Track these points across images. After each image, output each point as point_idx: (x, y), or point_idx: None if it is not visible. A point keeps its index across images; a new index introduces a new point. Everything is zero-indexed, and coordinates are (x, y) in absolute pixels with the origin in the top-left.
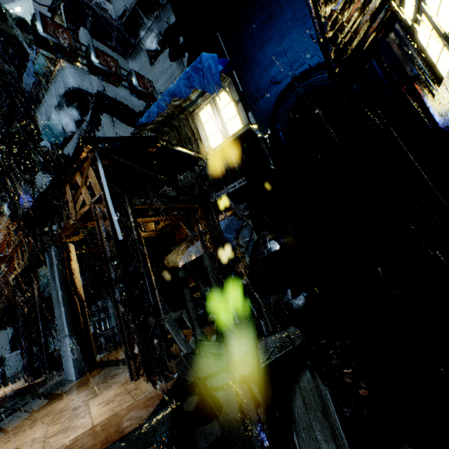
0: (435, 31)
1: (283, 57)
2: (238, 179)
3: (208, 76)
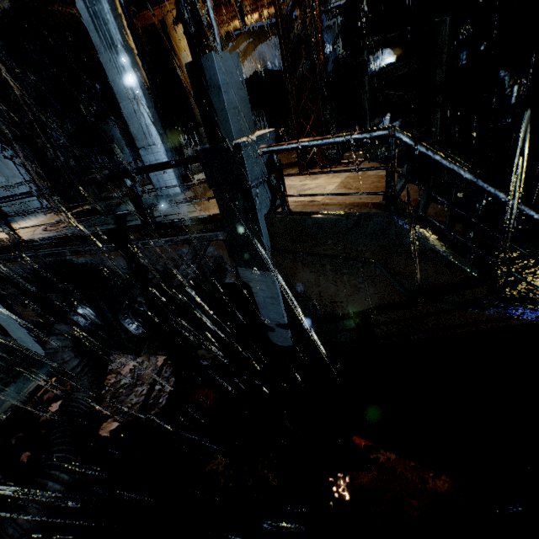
0: None
1: None
2: None
3: None
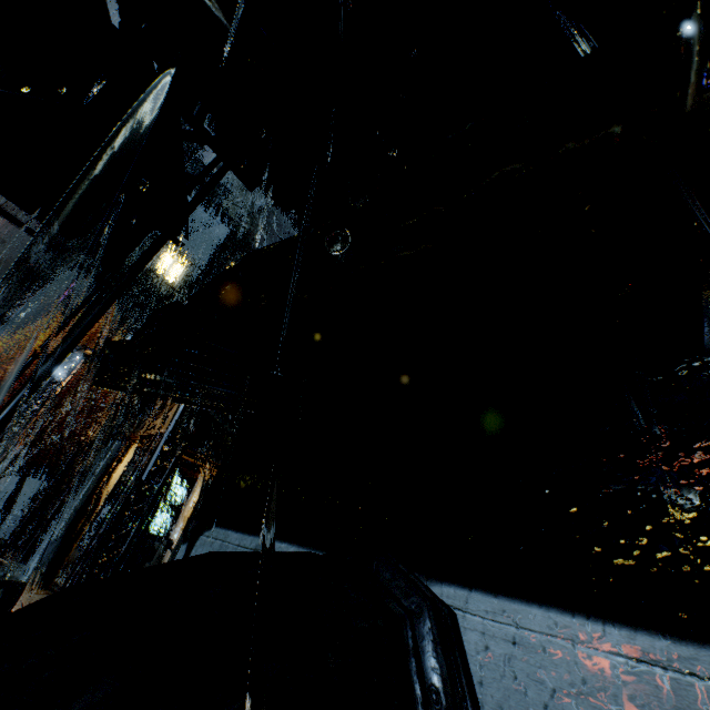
0: None
1: None
2: None
3: None
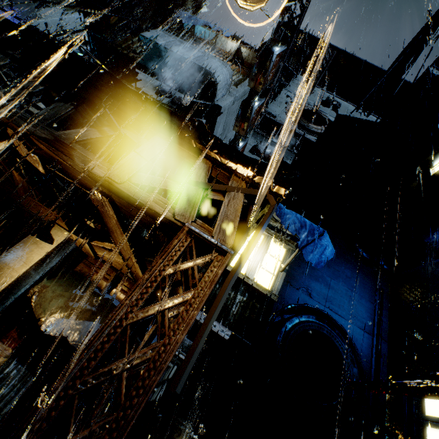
0: None
1: (327, 287)
2: (223, 324)
3: (316, 248)
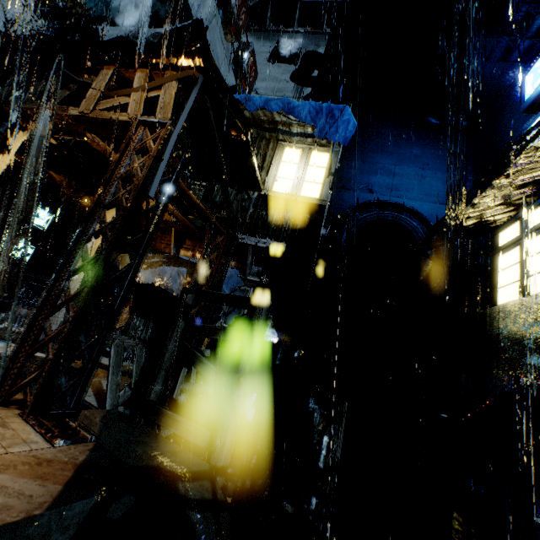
0: (519, 266)
1: (391, 177)
2: (277, 241)
3: (338, 128)
